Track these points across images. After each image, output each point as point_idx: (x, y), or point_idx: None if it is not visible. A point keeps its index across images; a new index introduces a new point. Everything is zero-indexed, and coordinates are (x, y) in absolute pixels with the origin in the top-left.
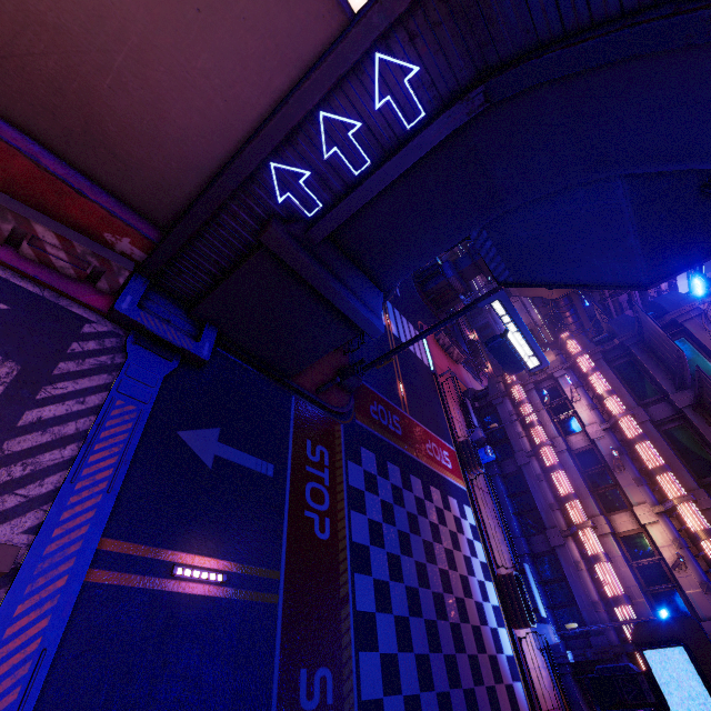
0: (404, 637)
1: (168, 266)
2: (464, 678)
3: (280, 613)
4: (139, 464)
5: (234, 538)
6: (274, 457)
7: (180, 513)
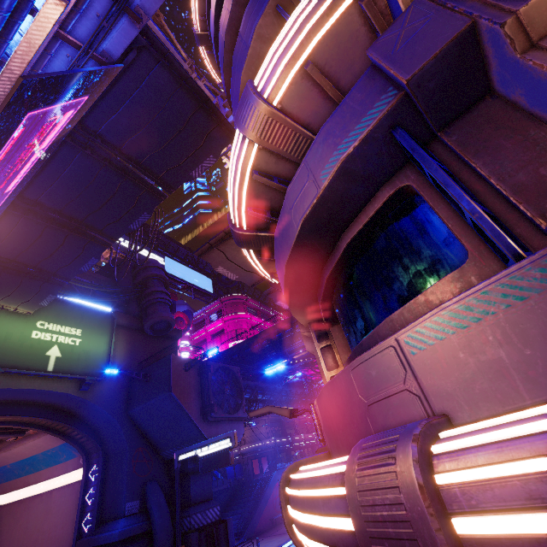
0: None
1: None
2: None
3: None
4: None
5: None
6: None
7: None
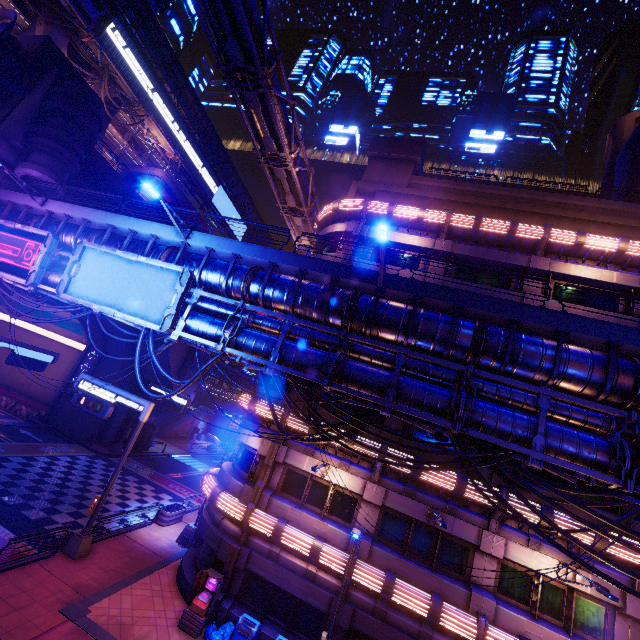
0: (47, 469)
1: (51, 414)
2: (68, 491)
3: (6, 443)
4: (4, 426)
5: (11, 436)
6: (47, 441)
7: (3, 430)
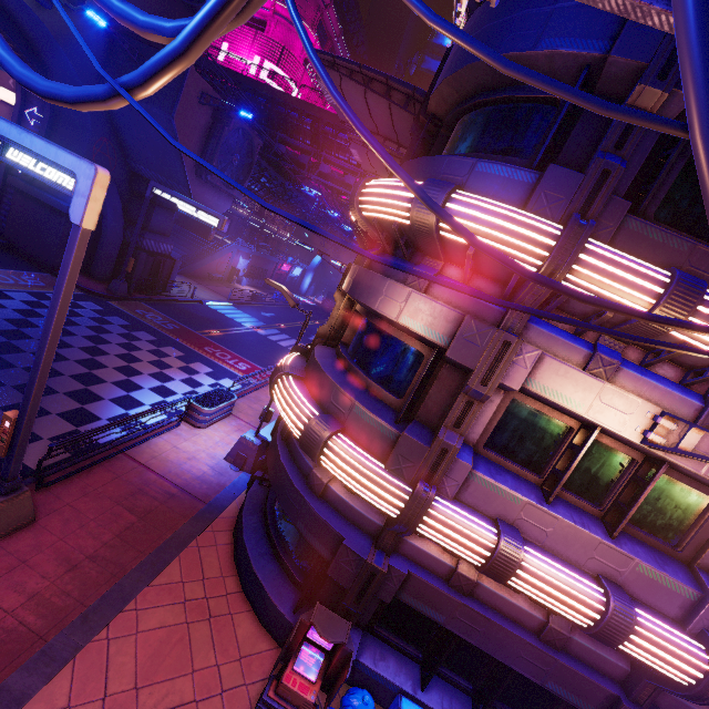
0: None
1: None
2: (15, 359)
3: None
4: None
5: None
6: None
7: None
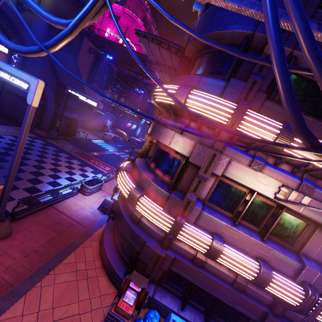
0: None
1: None
2: (5, 164)
3: None
4: None
5: None
6: None
7: None
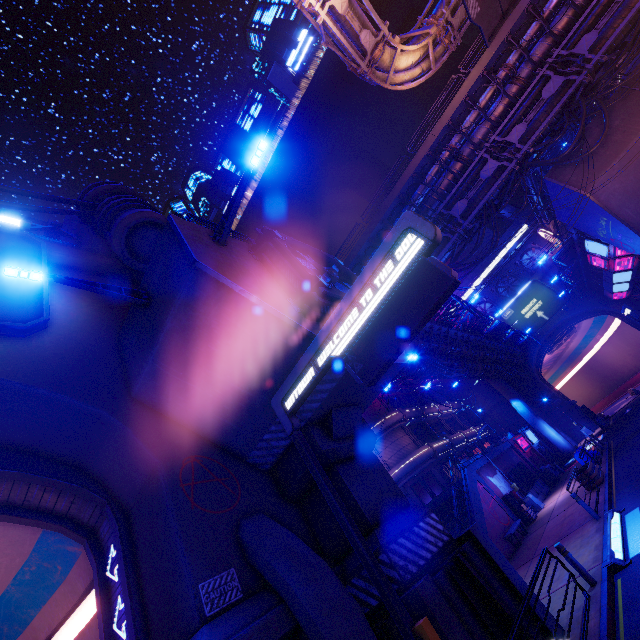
0: None
1: None
2: None
3: None
4: None
5: None
6: None
7: None
